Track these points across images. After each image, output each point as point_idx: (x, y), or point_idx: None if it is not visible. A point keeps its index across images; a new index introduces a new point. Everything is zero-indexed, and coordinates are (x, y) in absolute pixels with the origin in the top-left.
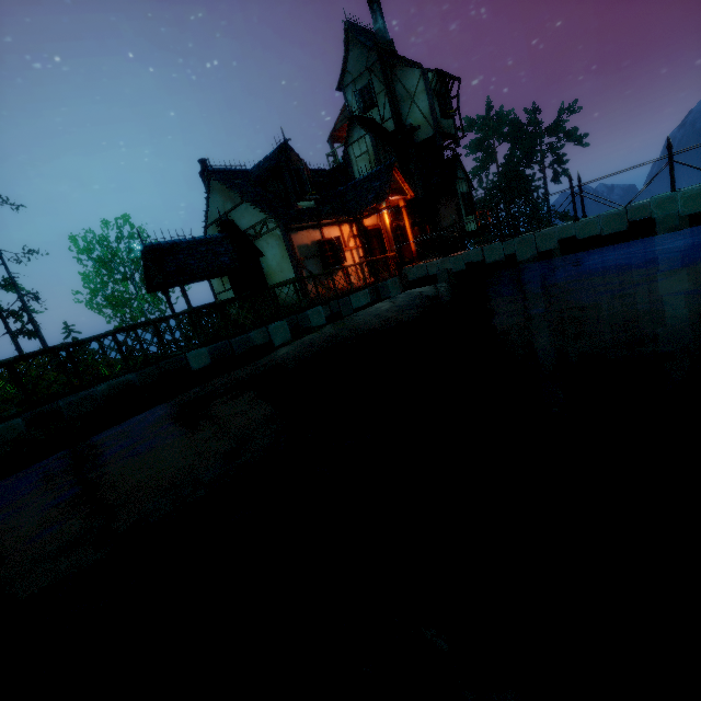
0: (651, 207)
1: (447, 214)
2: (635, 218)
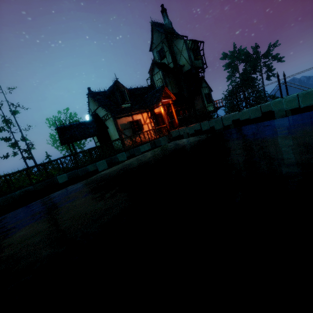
0: (271, 106)
1: (198, 103)
2: (265, 111)
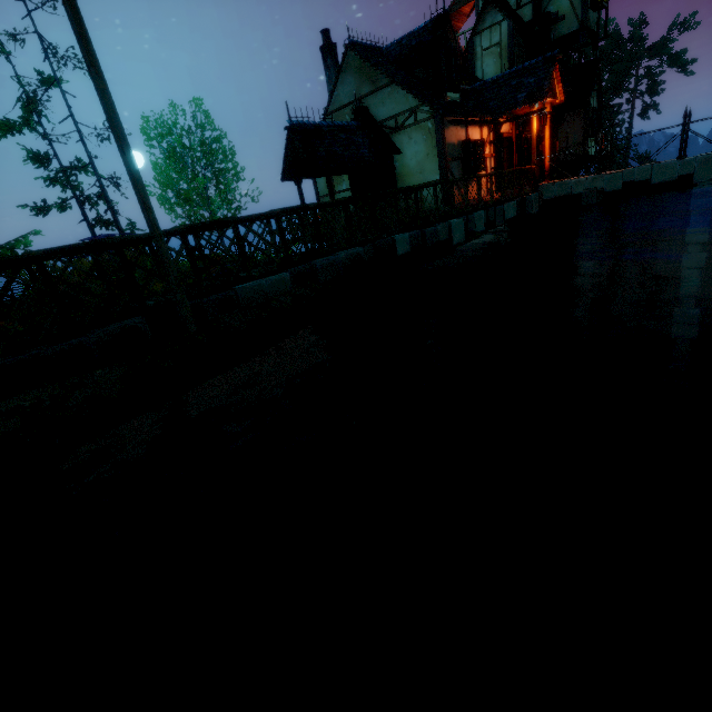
0: None
1: (570, 132)
2: None
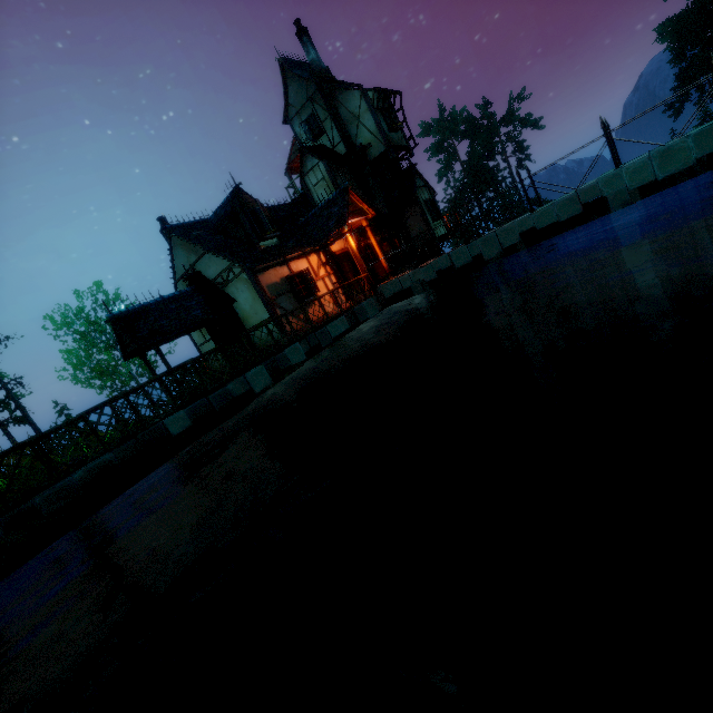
0: (599, 187)
1: (414, 223)
2: (588, 200)
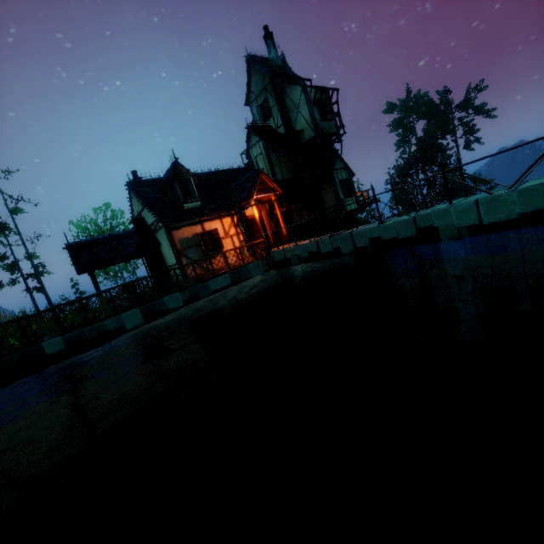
0: (432, 217)
1: (329, 197)
2: (423, 225)
